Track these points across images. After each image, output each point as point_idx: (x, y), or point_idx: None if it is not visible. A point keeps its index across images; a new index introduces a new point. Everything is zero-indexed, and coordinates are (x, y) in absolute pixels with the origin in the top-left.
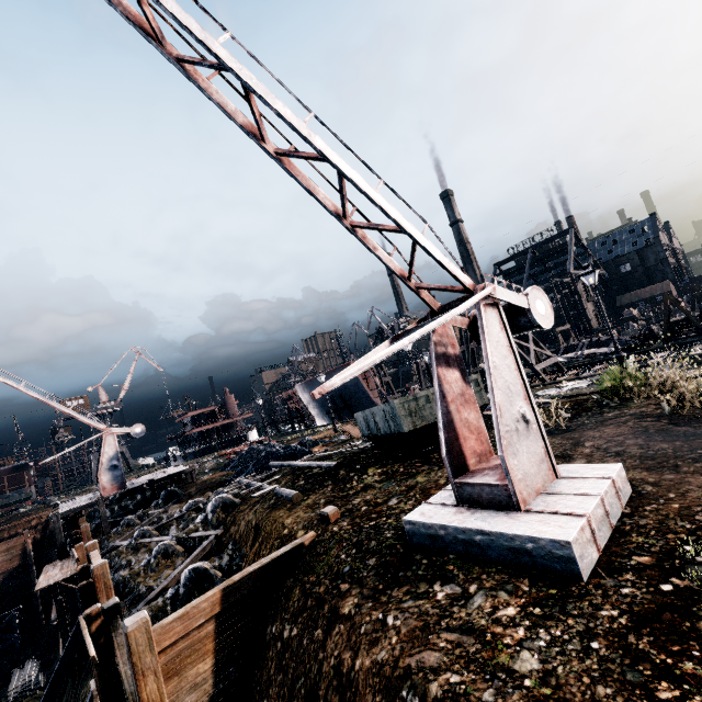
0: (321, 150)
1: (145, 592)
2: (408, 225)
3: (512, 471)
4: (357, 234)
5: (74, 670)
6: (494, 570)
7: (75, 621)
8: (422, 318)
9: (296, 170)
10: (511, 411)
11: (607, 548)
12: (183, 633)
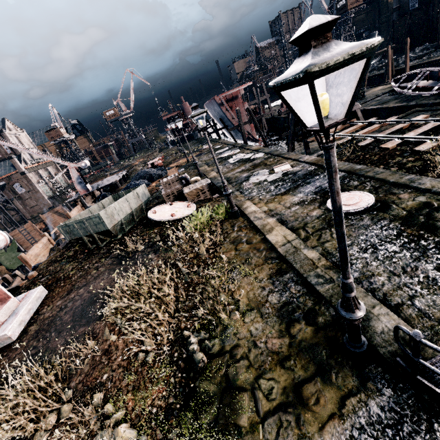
0: None
1: None
2: None
3: None
4: None
5: None
6: None
7: None
8: None
9: None
10: None
11: None
12: None
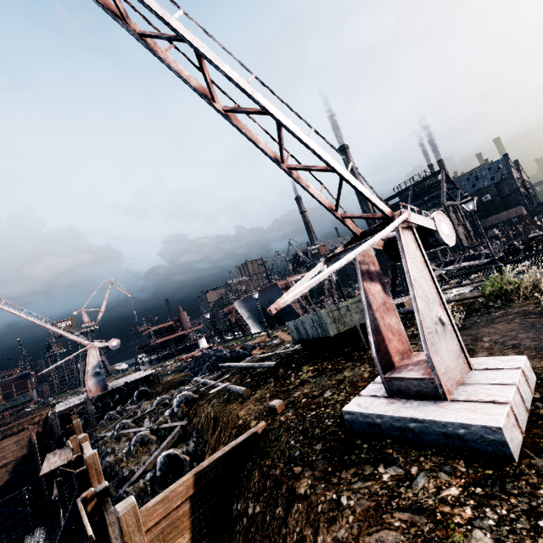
0: (263, 105)
1: (128, 475)
2: (336, 164)
3: (437, 366)
4: (292, 175)
5: (73, 536)
6: (429, 453)
7: (72, 497)
8: (347, 242)
9: (241, 124)
10: (431, 316)
11: (528, 431)
12: (165, 514)
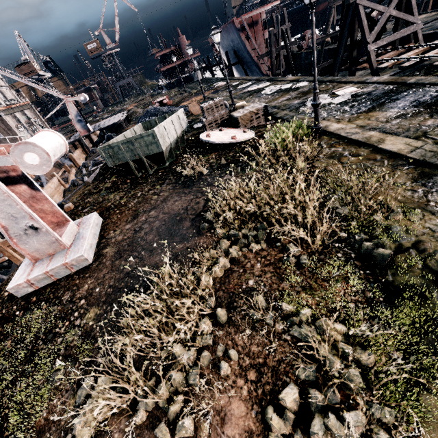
0: None
1: None
2: None
3: (25, 250)
4: None
5: None
6: None
7: None
8: None
9: None
10: (18, 227)
11: (41, 288)
12: None
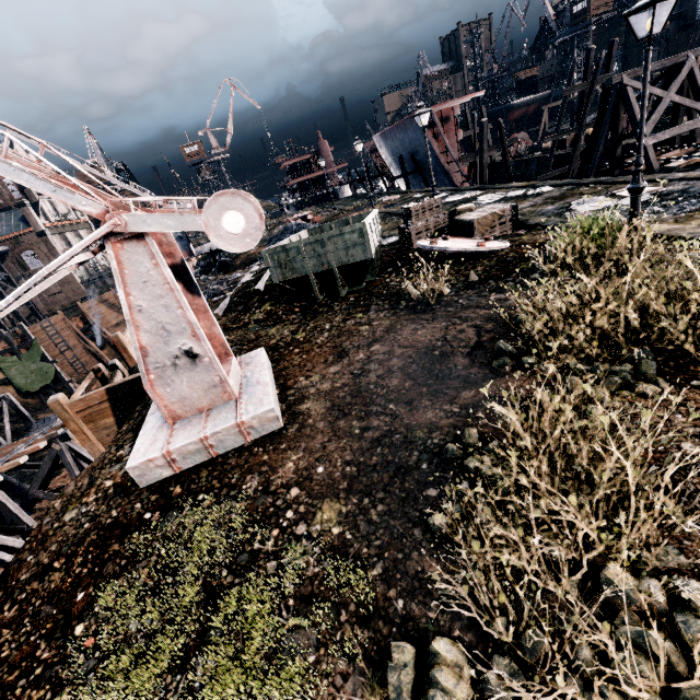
0: None
1: None
2: None
3: (163, 397)
4: None
5: None
6: None
7: None
8: None
9: None
10: (166, 350)
11: (185, 470)
12: (86, 407)
